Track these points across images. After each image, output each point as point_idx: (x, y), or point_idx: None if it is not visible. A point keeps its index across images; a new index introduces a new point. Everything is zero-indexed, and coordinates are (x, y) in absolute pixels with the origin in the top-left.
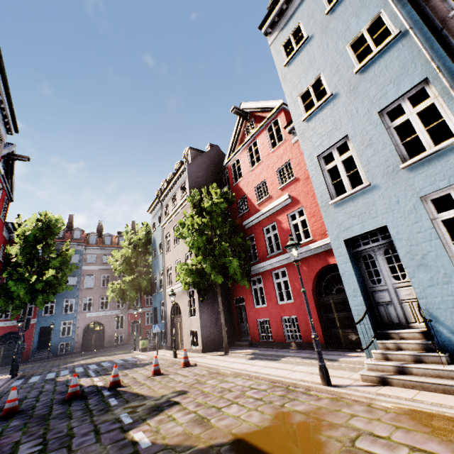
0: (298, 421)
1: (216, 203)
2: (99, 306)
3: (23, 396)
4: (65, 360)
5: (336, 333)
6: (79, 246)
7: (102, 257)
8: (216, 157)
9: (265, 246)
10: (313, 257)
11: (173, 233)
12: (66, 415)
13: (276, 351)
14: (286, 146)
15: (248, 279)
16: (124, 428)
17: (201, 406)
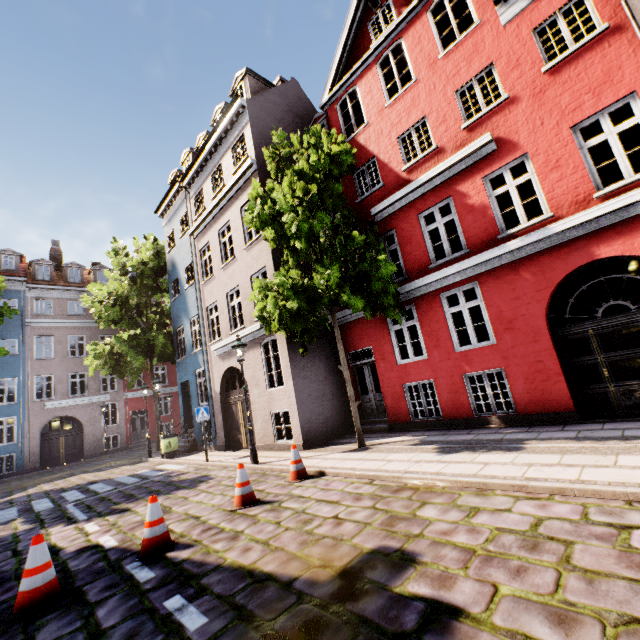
0: None
1: (332, 156)
2: (68, 389)
3: None
4: (8, 485)
5: (600, 390)
6: (16, 283)
7: (66, 305)
8: (295, 100)
9: (425, 248)
10: (553, 251)
11: (218, 241)
12: None
13: (471, 434)
14: (485, 34)
15: (400, 308)
16: None
17: (575, 621)
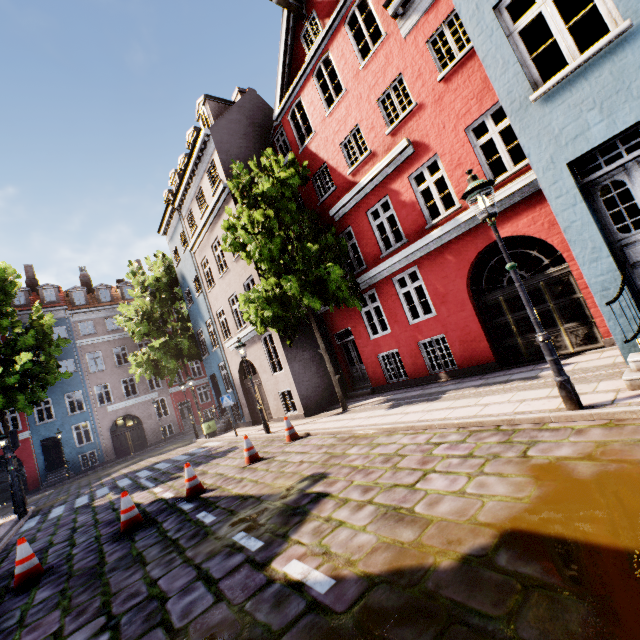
0: (590, 473)
1: (282, 180)
2: (123, 393)
3: (46, 542)
4: (96, 474)
5: (512, 343)
6: (60, 312)
7: (104, 323)
8: (254, 110)
9: (375, 241)
10: (465, 236)
11: (213, 255)
12: (132, 559)
13: (421, 390)
14: (391, 47)
15: (359, 297)
16: (256, 560)
17: (371, 490)
